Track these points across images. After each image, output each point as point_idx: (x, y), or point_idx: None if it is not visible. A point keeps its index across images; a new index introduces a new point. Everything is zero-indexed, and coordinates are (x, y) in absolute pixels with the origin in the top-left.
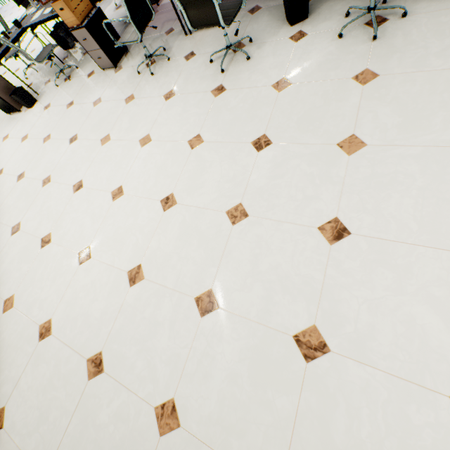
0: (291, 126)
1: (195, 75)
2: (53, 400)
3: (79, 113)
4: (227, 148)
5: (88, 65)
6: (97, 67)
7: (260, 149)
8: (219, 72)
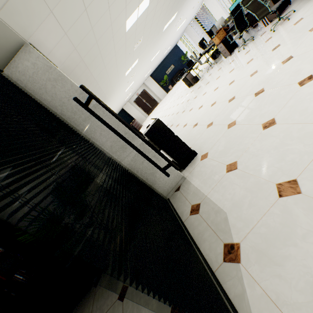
0: (292, 35)
1: (261, 40)
2: (183, 135)
3: (212, 76)
4: (261, 57)
5: (221, 60)
6: (223, 59)
7: (274, 50)
8: (272, 33)
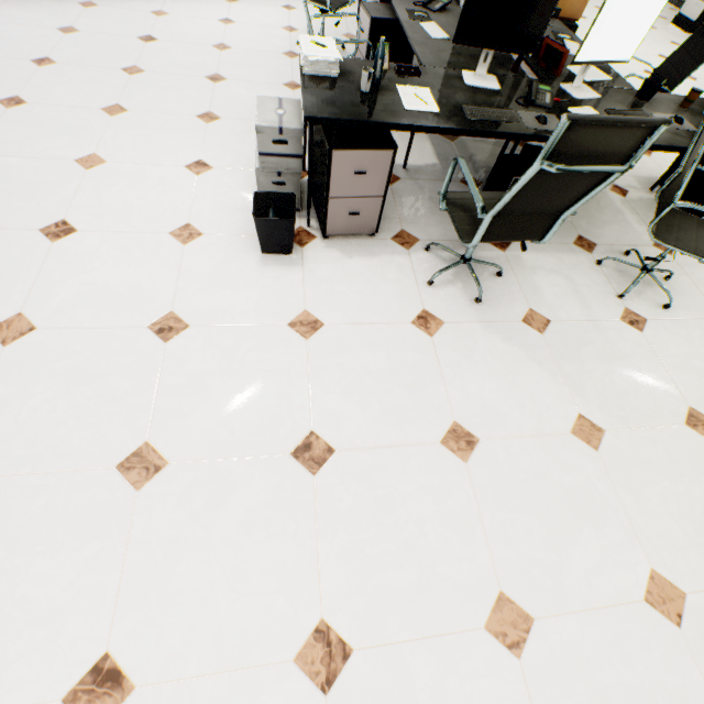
0: None
1: None
2: None
3: None
4: None
5: None
6: None
7: None
8: None
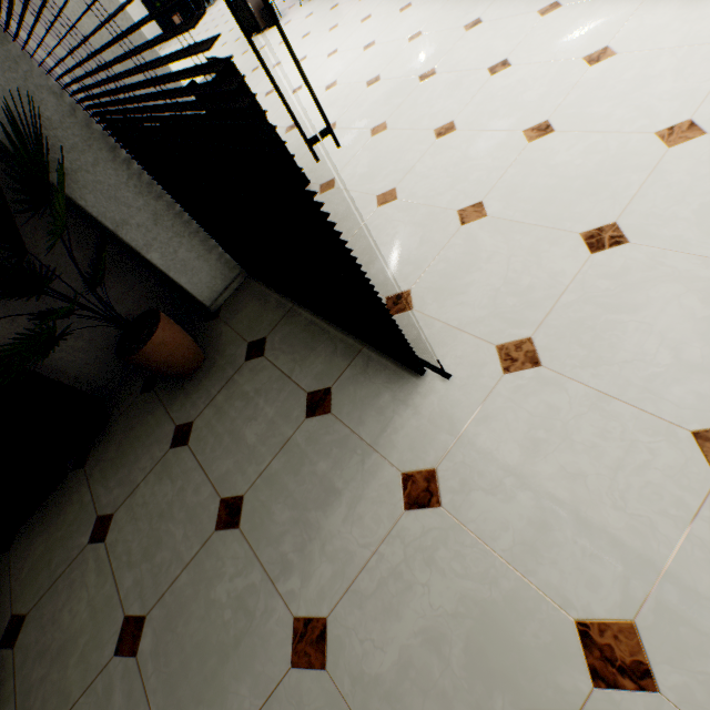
0: None
1: None
2: None
3: (315, 19)
4: (427, 5)
5: None
6: None
7: None
8: None
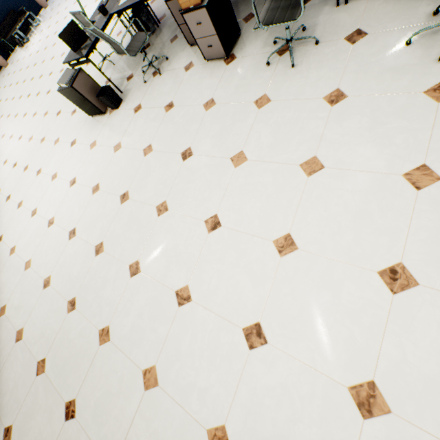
0: None
1: (377, 66)
2: None
3: (185, 119)
4: None
5: (182, 55)
6: (195, 58)
7: None
8: (431, 60)
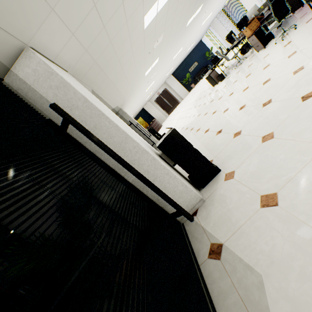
0: None
1: (307, 27)
2: (204, 142)
3: (240, 73)
4: (308, 48)
5: (252, 54)
6: (255, 53)
7: None
8: None
